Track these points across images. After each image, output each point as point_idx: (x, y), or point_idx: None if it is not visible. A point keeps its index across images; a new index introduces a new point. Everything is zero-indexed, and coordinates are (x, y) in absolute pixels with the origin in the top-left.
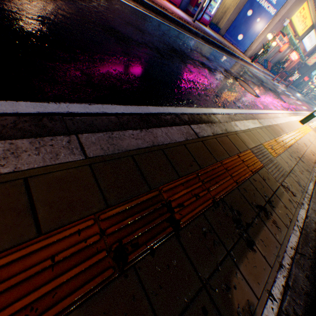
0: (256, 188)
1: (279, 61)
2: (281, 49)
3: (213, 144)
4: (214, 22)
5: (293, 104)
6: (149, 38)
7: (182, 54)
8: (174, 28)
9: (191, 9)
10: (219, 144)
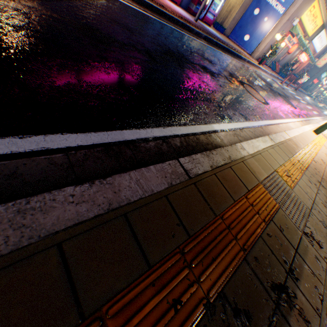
0: (271, 250)
1: (288, 63)
2: (290, 50)
3: (211, 184)
4: (218, 22)
5: (303, 109)
6: (139, 39)
7: (180, 57)
8: (172, 27)
9: (193, 7)
10: (220, 183)
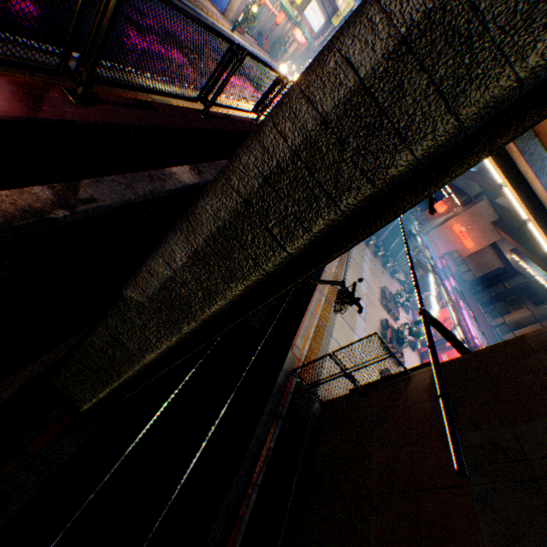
0: None
1: (282, 41)
2: (278, 21)
3: None
4: None
5: None
6: None
7: None
8: None
9: None
10: None
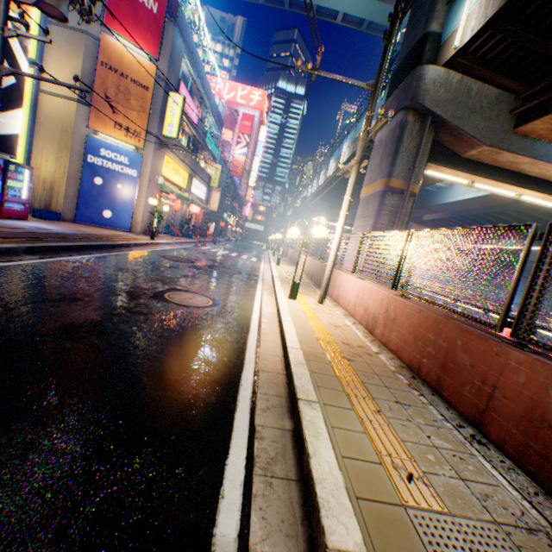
0: None
1: (185, 220)
2: (177, 207)
3: None
4: (40, 206)
5: (246, 265)
6: None
7: None
8: None
9: None
10: None
